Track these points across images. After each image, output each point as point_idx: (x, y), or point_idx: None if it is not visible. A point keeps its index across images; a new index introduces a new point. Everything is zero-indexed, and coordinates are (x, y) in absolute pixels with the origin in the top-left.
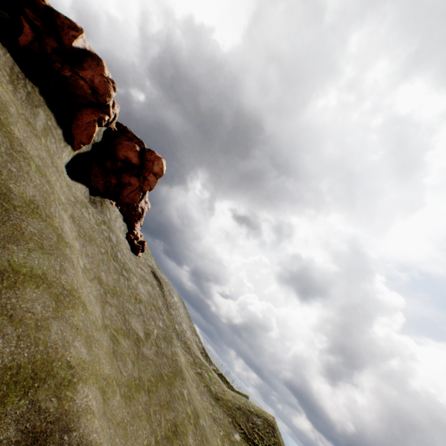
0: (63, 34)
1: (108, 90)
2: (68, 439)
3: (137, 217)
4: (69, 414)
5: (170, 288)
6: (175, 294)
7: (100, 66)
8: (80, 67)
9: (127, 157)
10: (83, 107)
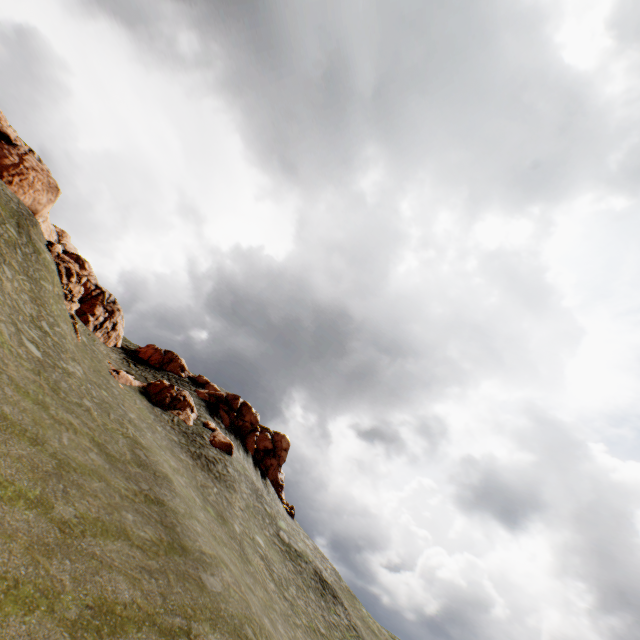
0: (233, 403)
1: (257, 419)
2: (322, 574)
3: (281, 488)
4: (319, 568)
5: None
6: None
7: (250, 408)
8: (243, 415)
9: (265, 446)
10: (248, 434)
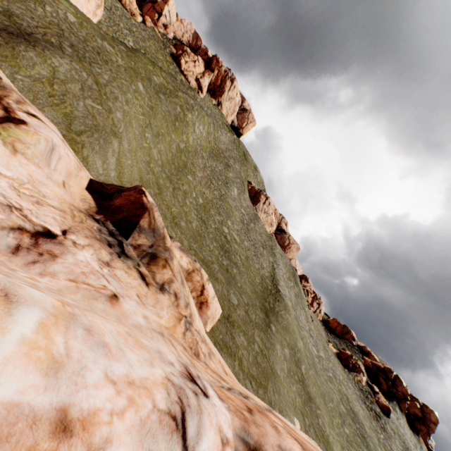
0: (387, 374)
1: (406, 391)
2: None
3: None
4: None
5: None
6: None
7: (401, 381)
8: (395, 385)
9: (414, 411)
10: (399, 400)
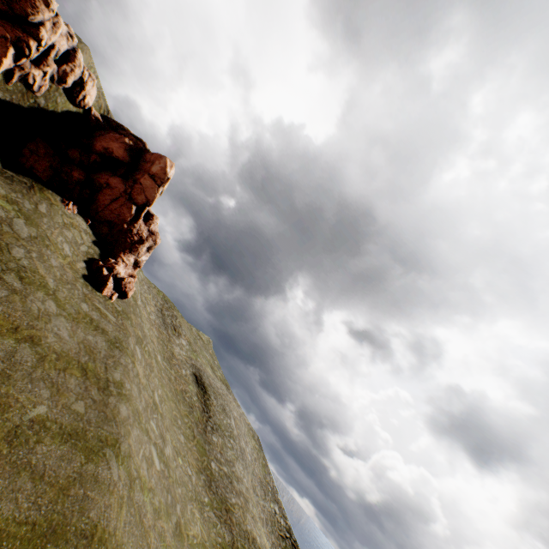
0: None
1: None
2: None
3: (128, 247)
4: None
5: (223, 404)
6: (232, 416)
7: None
8: None
9: (107, 148)
10: None
